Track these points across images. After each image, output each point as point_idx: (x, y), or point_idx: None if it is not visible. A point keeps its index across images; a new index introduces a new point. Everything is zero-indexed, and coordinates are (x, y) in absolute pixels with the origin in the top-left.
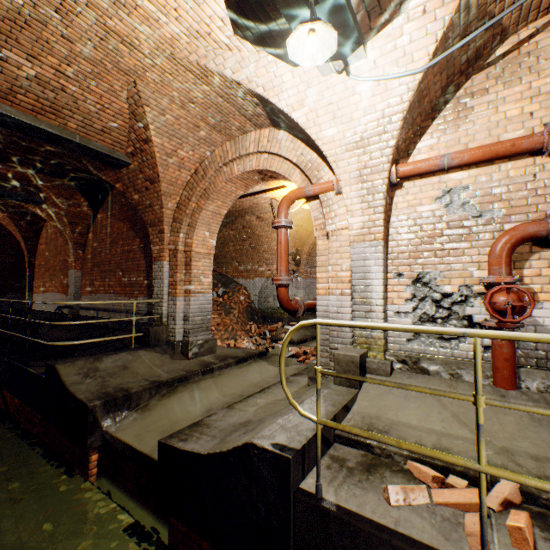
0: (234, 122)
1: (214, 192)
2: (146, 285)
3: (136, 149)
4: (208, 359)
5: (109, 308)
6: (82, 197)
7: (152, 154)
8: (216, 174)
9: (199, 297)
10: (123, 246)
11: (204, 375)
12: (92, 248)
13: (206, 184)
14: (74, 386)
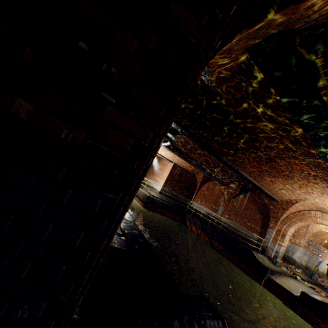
0: (325, 210)
1: (304, 221)
2: (259, 231)
3: (285, 201)
4: (280, 269)
5: (236, 228)
6: (239, 189)
7: (290, 205)
8: (308, 216)
9: (282, 247)
10: (250, 212)
11: (283, 275)
12: (232, 204)
13: (301, 216)
14: (258, 259)
